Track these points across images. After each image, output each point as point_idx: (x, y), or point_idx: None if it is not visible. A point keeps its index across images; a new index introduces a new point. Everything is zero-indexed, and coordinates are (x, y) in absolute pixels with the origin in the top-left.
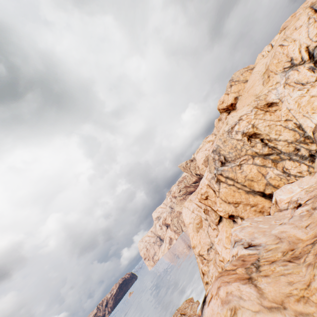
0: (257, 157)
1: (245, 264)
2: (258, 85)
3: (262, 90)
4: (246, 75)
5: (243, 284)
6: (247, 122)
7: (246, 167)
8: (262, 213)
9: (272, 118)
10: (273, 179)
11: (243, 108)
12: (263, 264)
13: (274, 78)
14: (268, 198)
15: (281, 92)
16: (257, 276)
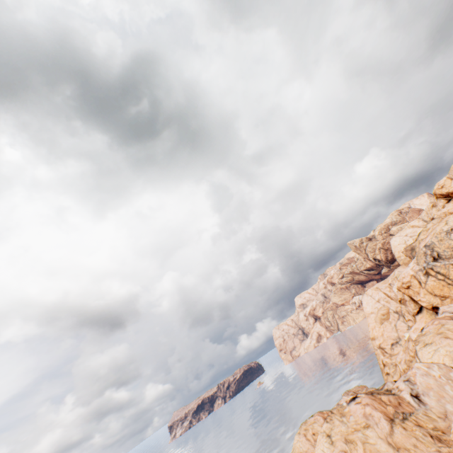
0: None
1: (450, 316)
2: None
3: None
4: None
5: (448, 320)
6: None
7: None
8: None
9: None
10: None
11: None
12: None
13: None
14: None
15: None
16: None
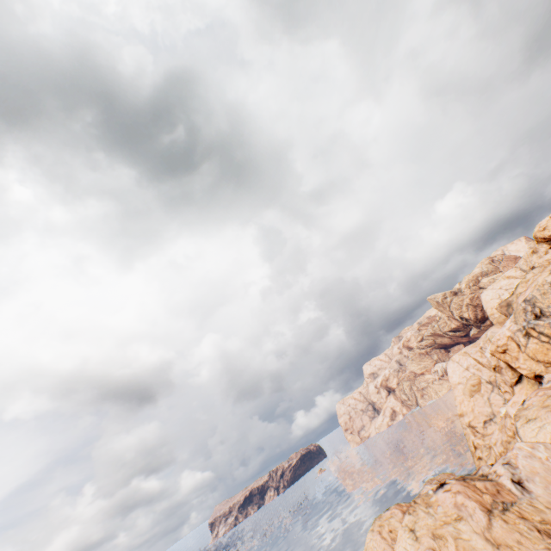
0: None
1: None
2: None
3: None
4: None
5: None
6: None
7: None
8: None
9: None
10: None
11: None
12: None
13: None
14: None
15: None
16: None
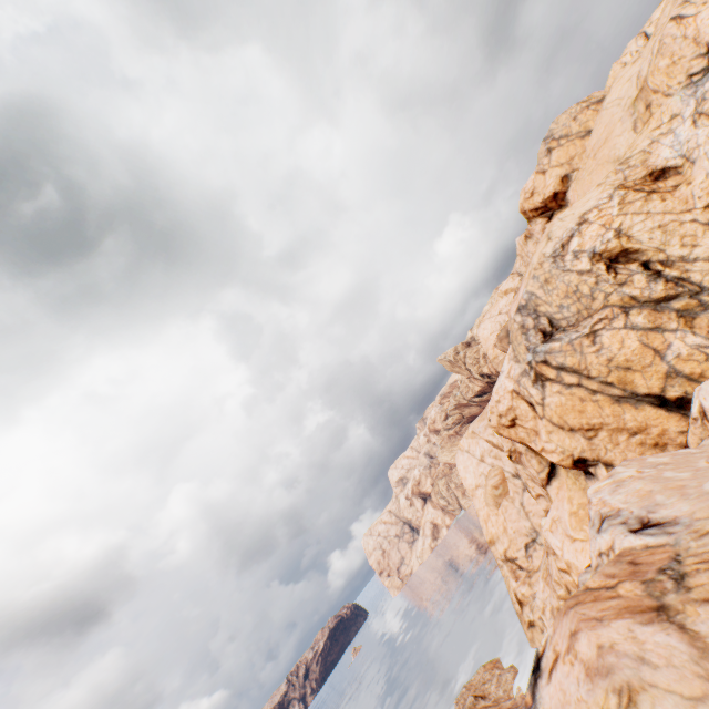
0: (637, 310)
1: (642, 573)
2: (622, 134)
3: (635, 144)
4: (586, 119)
5: (643, 623)
6: (601, 226)
7: (610, 336)
8: (662, 449)
9: (668, 206)
10: (686, 358)
11: (587, 195)
12: (695, 571)
13: (663, 107)
14: (675, 409)
15: (688, 137)
16: (683, 602)
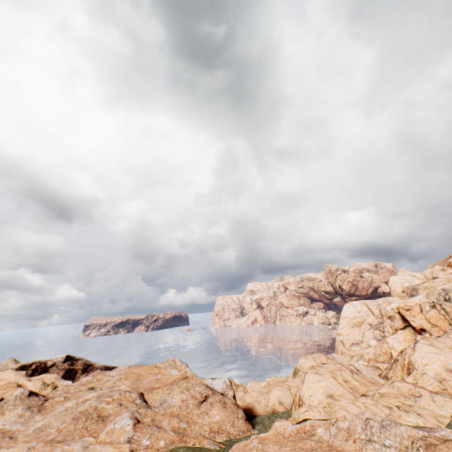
0: None
1: None
2: None
3: None
4: None
5: None
6: None
7: None
8: None
9: None
10: None
11: None
12: None
13: None
14: None
15: None
16: None
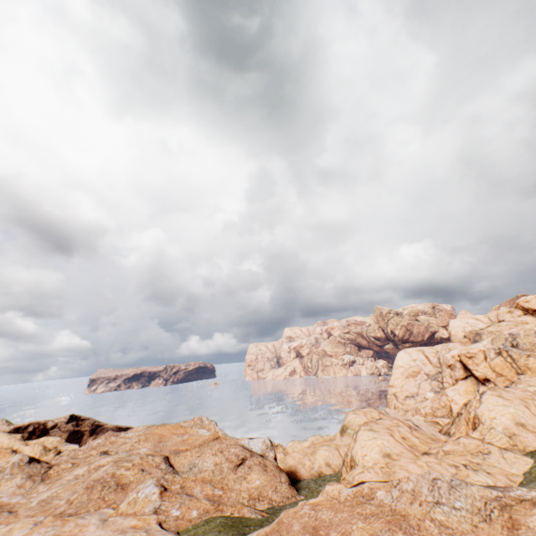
0: None
1: None
2: None
3: None
4: None
5: None
6: None
7: (532, 359)
8: None
9: None
10: None
11: None
12: None
13: None
14: None
15: None
16: None
